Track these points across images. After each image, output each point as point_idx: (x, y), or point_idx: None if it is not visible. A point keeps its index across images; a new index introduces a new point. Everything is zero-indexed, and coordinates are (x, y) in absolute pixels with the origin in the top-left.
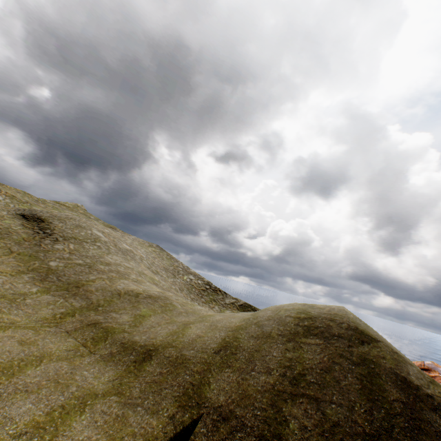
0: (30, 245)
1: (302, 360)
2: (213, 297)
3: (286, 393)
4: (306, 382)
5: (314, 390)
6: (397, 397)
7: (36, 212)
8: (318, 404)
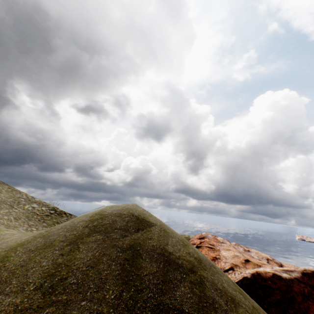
0: None
1: (71, 262)
2: (57, 220)
3: (31, 309)
4: (65, 286)
5: (69, 293)
6: (150, 271)
7: None
8: (66, 308)
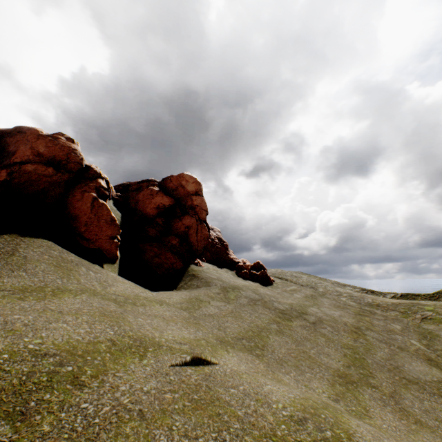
0: None
1: None
2: None
3: None
4: None
5: None
6: None
7: None
8: None
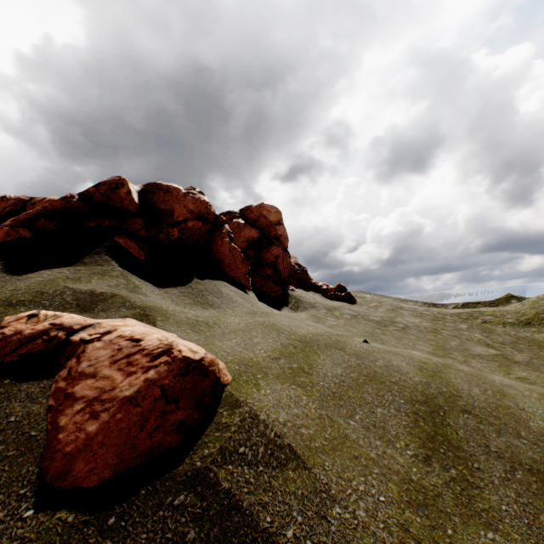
0: None
1: None
2: None
3: None
4: None
5: None
6: None
7: None
8: None
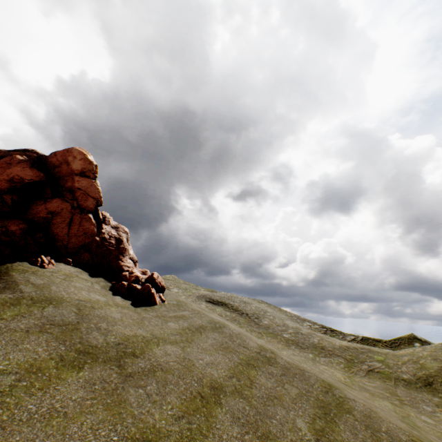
0: (255, 325)
1: None
2: (336, 338)
3: None
4: None
5: None
6: None
7: (209, 296)
8: None
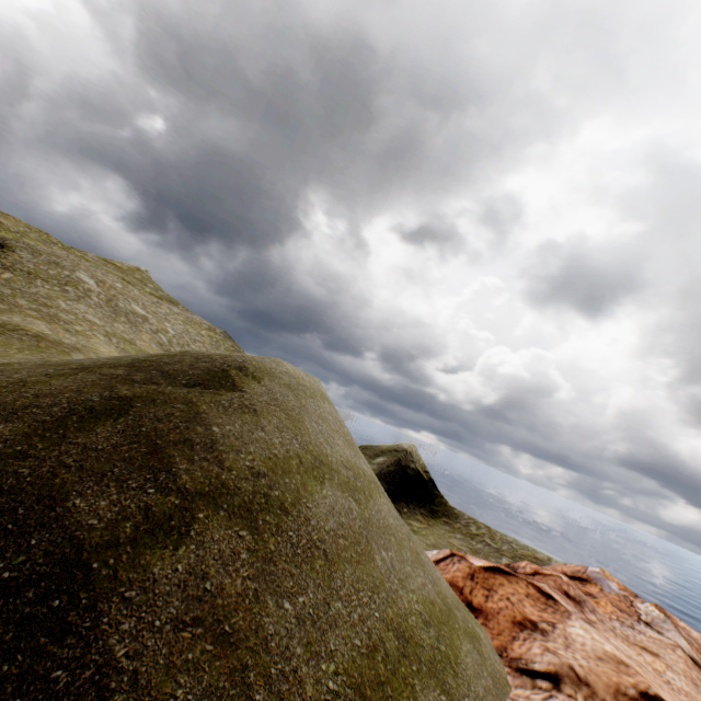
0: None
1: (34, 385)
2: None
3: None
4: None
5: None
6: (92, 444)
7: (10, 240)
8: None
